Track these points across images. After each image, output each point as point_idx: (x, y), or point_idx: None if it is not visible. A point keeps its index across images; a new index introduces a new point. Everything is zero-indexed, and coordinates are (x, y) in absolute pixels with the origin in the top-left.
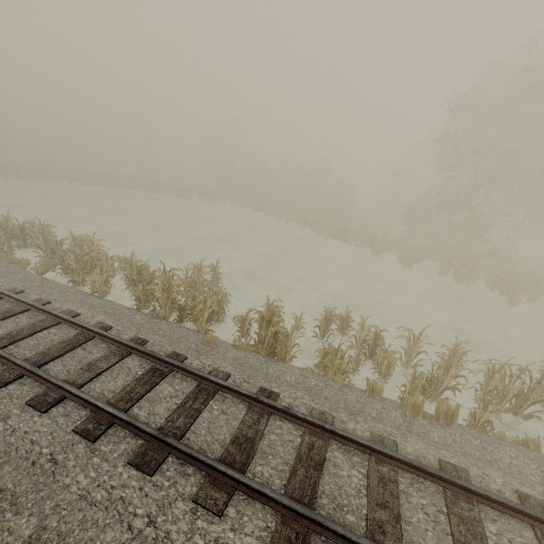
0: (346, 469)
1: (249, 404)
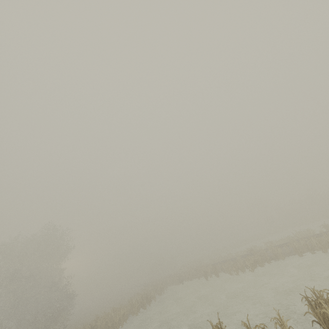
0: None
1: None
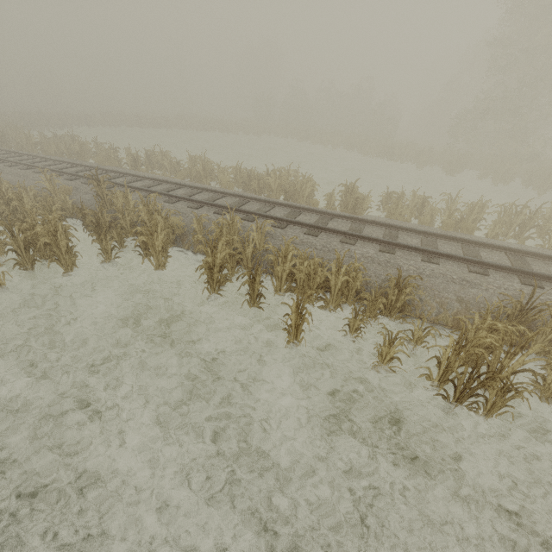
0: (409, 239)
1: (351, 223)
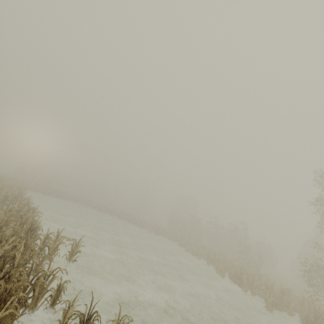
0: None
1: None
